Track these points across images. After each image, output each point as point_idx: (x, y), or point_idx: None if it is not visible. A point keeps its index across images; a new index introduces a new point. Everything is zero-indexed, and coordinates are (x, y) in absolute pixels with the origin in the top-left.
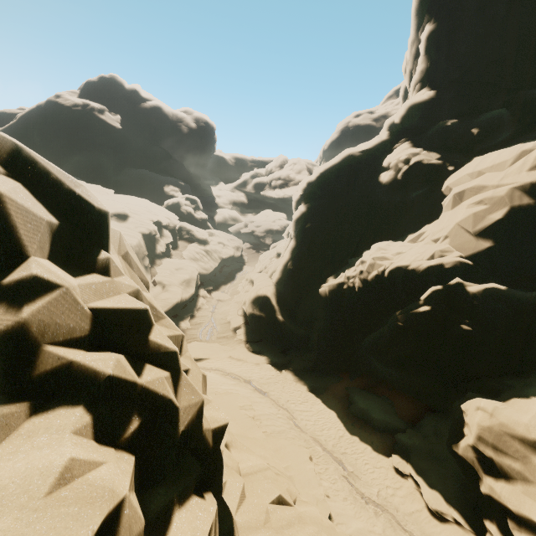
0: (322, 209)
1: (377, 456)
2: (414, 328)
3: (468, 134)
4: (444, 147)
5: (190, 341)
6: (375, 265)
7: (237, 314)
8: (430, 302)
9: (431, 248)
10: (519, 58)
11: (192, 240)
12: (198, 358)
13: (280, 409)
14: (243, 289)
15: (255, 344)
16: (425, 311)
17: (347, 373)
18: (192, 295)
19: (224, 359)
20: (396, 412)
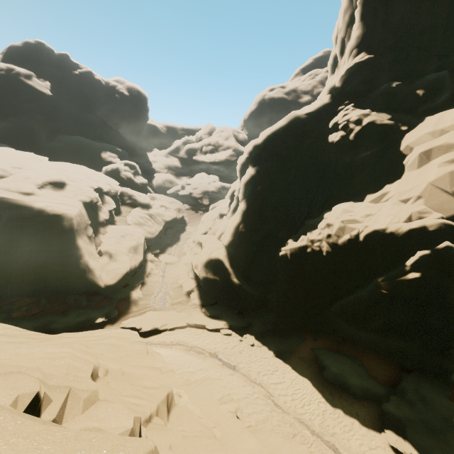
0: (271, 172)
1: (368, 433)
2: (401, 296)
3: (413, 95)
4: (389, 109)
5: (144, 311)
6: (346, 229)
7: (188, 277)
8: (419, 268)
9: (405, 209)
10: (449, 25)
11: (134, 205)
12: (155, 331)
13: (255, 386)
14: (191, 251)
15: (211, 308)
16: (415, 279)
17: (309, 332)
18: (140, 261)
19: (182, 329)
20: (369, 373)
